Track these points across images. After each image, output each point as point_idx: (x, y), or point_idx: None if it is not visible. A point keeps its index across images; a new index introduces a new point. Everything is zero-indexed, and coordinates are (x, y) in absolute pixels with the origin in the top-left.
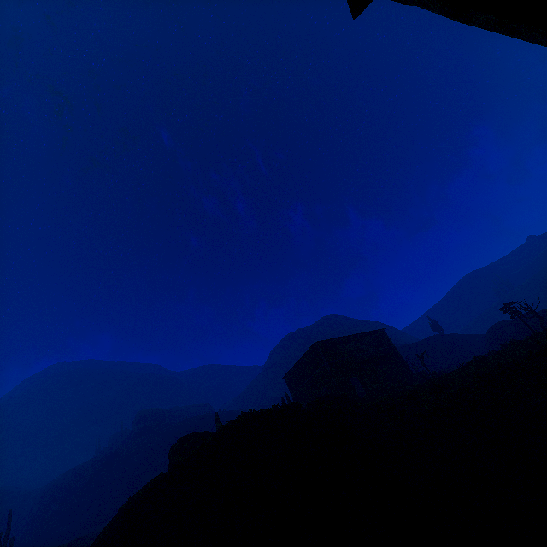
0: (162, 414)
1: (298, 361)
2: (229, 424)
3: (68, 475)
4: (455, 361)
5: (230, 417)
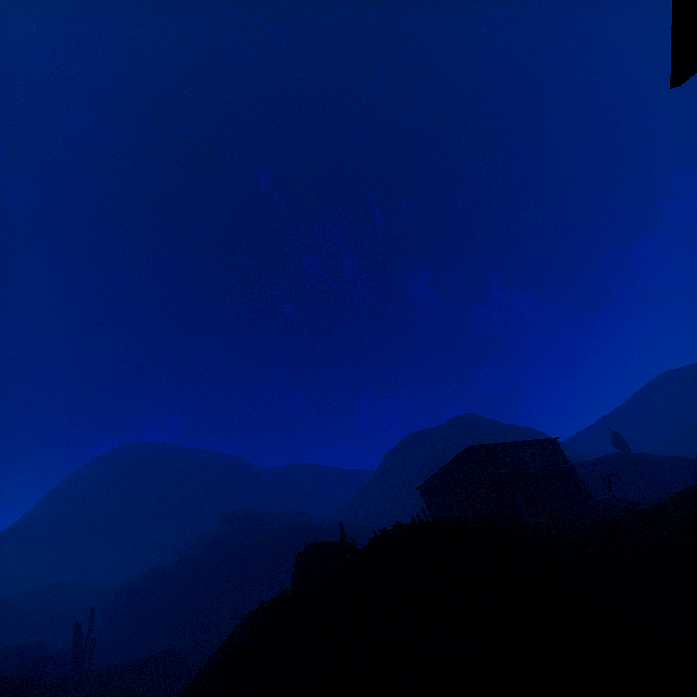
0: (254, 518)
1: (441, 469)
2: (391, 533)
3: (146, 576)
4: (649, 490)
5: (337, 531)
